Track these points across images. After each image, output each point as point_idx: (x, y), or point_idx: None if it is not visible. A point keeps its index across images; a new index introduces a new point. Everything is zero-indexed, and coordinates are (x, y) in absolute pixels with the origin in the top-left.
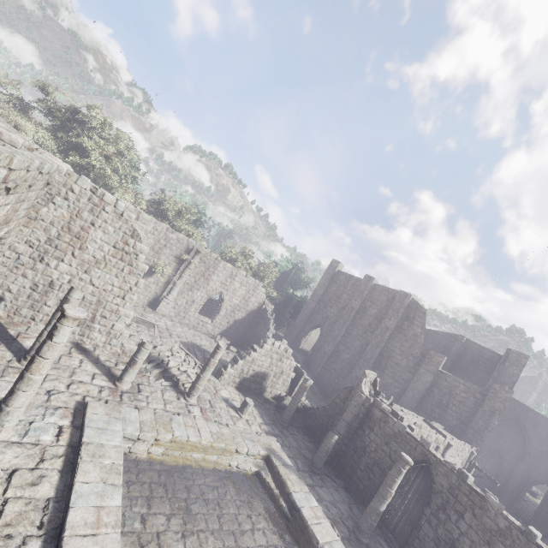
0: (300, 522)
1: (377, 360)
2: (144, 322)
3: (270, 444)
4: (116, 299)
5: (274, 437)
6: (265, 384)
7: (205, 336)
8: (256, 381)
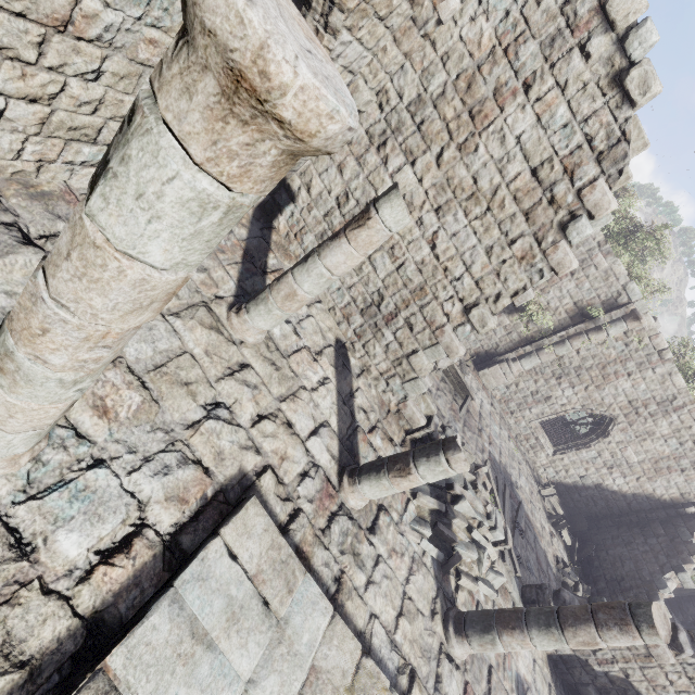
0: None
1: None
2: (456, 379)
3: None
4: (453, 302)
5: None
6: None
7: (526, 469)
8: (608, 693)
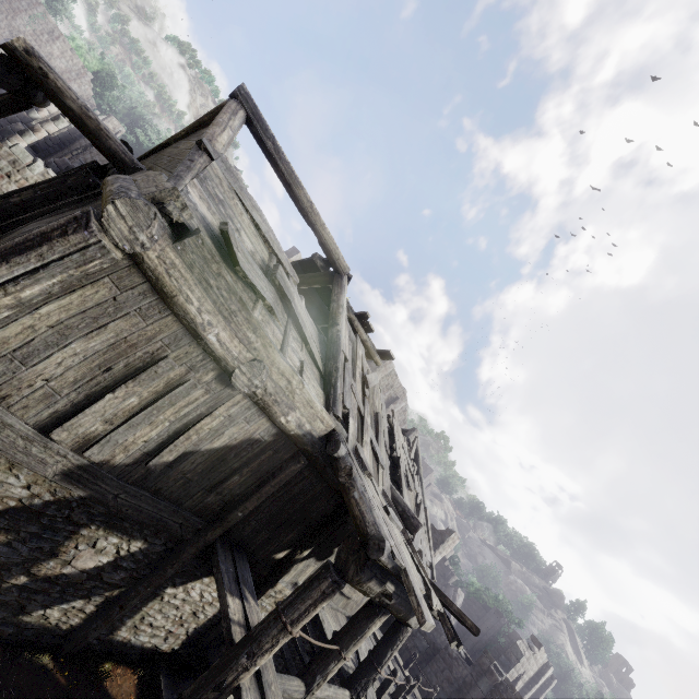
0: None
1: None
2: None
3: None
4: None
5: None
6: None
7: None
8: None
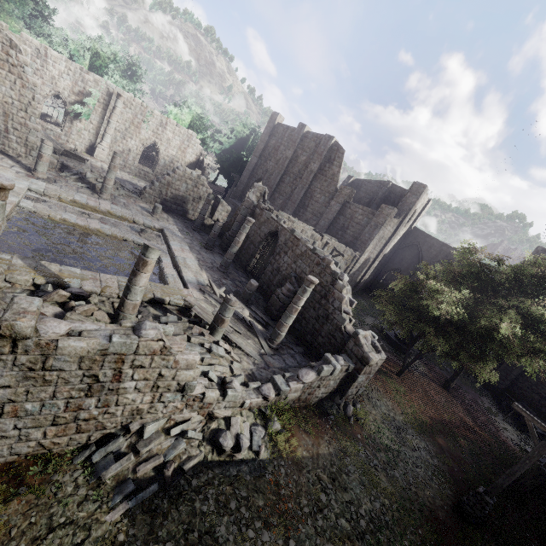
0: (170, 251)
1: (302, 201)
2: (74, 156)
3: (168, 227)
4: (20, 112)
5: (180, 231)
6: (187, 207)
7: (145, 182)
8: (177, 203)
